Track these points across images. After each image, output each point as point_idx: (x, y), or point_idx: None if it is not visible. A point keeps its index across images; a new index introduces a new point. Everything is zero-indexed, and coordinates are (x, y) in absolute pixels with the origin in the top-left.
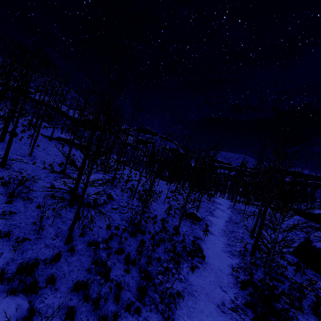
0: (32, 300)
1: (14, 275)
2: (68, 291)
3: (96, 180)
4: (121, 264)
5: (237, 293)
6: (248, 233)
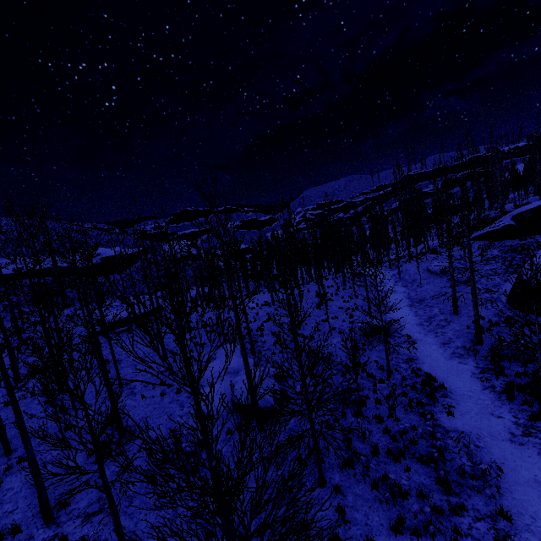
0: None
1: None
2: (391, 539)
3: (324, 400)
4: (391, 465)
5: (511, 409)
6: (446, 309)
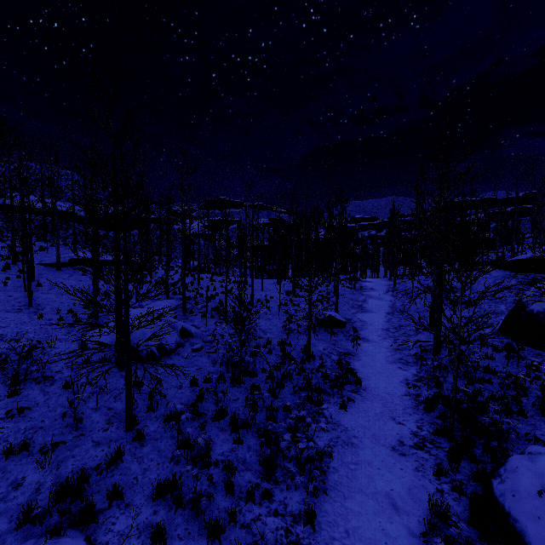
0: (91, 533)
1: (47, 507)
2: (148, 501)
3: (139, 318)
4: (227, 433)
5: (420, 419)
6: (425, 322)
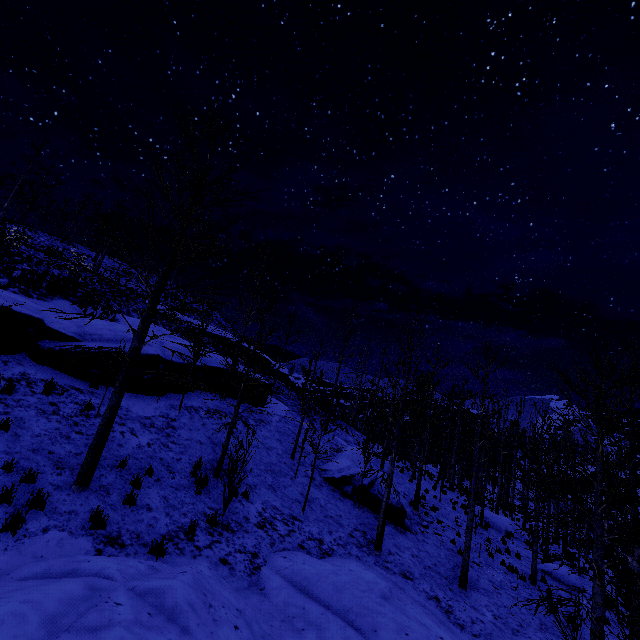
0: None
1: None
2: None
3: None
4: None
5: None
6: None
